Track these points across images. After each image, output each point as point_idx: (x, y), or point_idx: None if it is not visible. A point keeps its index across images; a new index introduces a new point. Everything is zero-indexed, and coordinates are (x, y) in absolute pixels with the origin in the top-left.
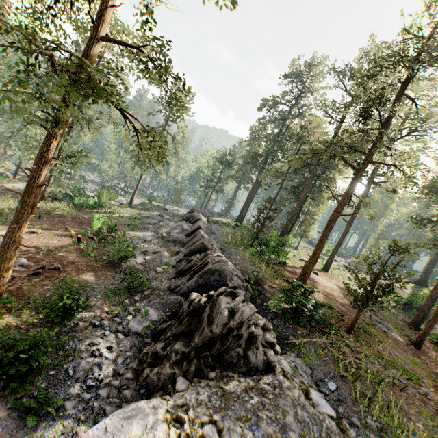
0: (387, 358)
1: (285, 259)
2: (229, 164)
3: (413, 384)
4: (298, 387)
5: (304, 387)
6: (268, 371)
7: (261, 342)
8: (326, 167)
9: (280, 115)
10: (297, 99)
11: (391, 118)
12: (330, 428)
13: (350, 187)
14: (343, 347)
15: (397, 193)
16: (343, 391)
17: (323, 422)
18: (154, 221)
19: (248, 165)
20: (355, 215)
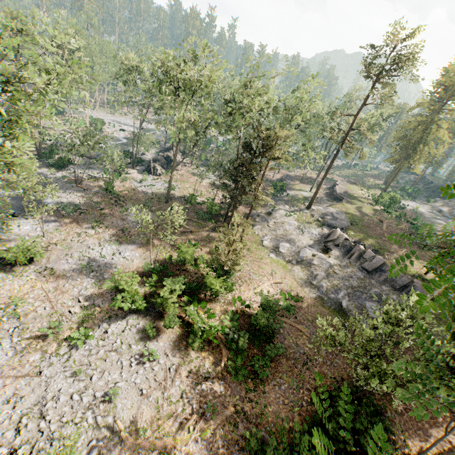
0: None
1: None
2: None
3: None
4: None
5: None
6: None
7: None
8: None
9: None
10: None
11: None
12: None
13: None
14: None
15: None
16: None
17: None
18: None
19: None
20: None
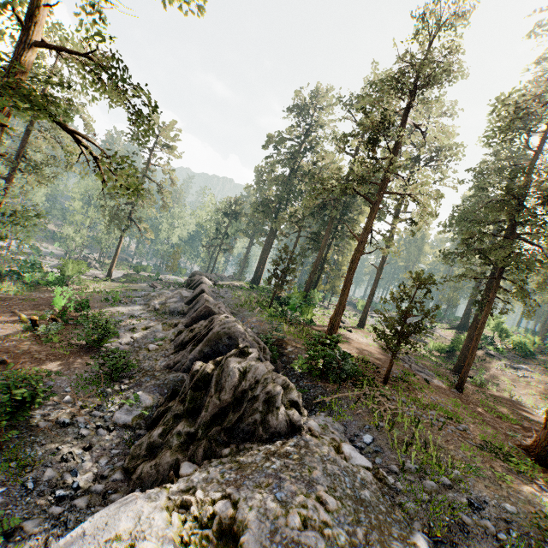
0: (427, 403)
1: (311, 315)
2: (236, 215)
3: (454, 423)
4: (329, 444)
5: (336, 444)
6: (293, 433)
7: (281, 402)
8: (346, 207)
9: (289, 152)
10: (306, 134)
11: (400, 144)
12: (365, 480)
13: (368, 222)
14: (378, 396)
15: (417, 224)
16: (380, 442)
17: (357, 474)
18: (143, 293)
19: (257, 213)
20: (385, 260)
